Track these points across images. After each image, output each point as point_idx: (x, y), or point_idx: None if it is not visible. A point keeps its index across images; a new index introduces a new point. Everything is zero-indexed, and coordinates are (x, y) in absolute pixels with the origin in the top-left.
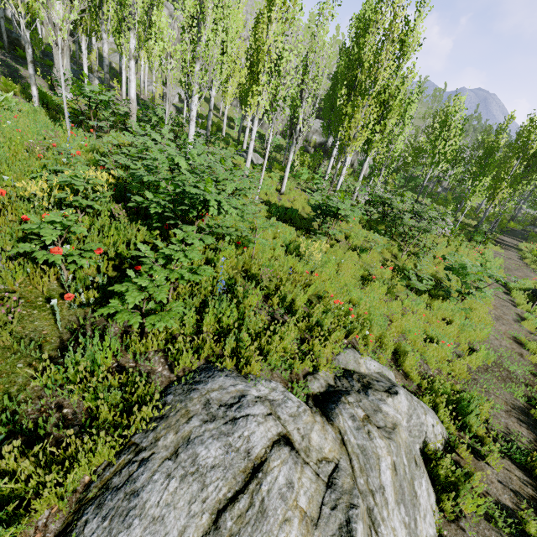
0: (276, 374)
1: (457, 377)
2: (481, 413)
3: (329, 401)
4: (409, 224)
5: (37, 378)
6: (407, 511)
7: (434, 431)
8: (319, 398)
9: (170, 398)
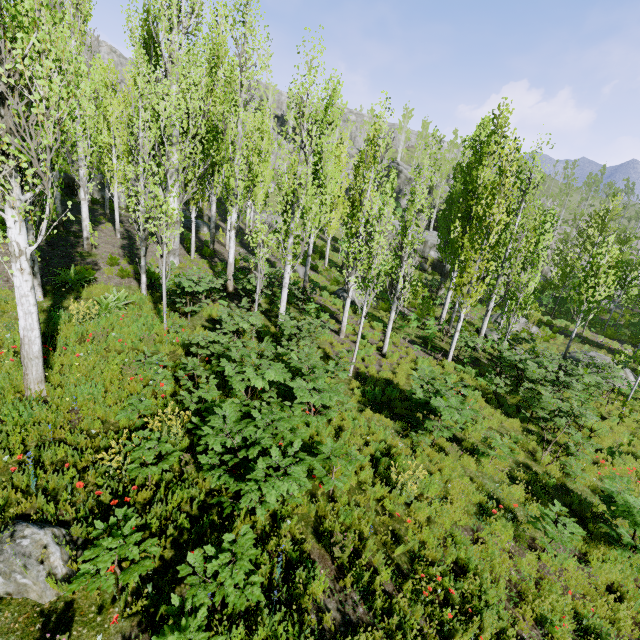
0: None
1: None
2: None
3: None
4: (549, 407)
5: None
6: None
7: None
8: None
9: None
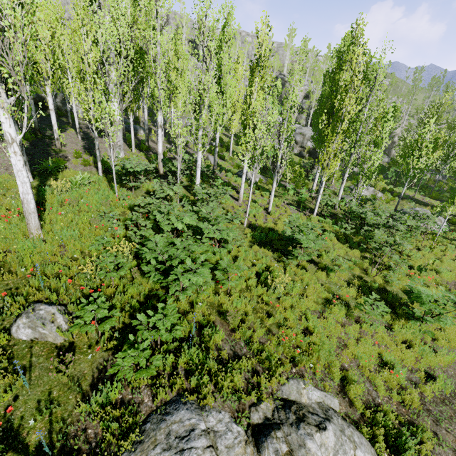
0: (227, 404)
1: (408, 406)
2: (422, 450)
3: (262, 434)
4: (379, 240)
5: (78, 407)
6: None
7: None
8: (256, 429)
9: (148, 425)
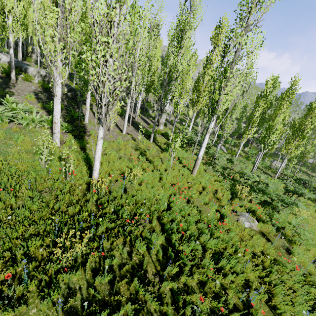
0: None
1: None
2: None
3: None
4: None
5: (289, 258)
6: None
7: None
8: None
9: None
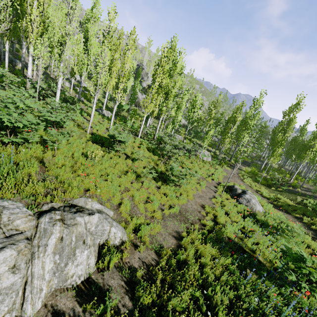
0: (24, 201)
1: (155, 218)
2: (152, 231)
3: (45, 212)
4: (167, 150)
5: None
6: (61, 258)
7: (115, 235)
8: (42, 212)
9: None
